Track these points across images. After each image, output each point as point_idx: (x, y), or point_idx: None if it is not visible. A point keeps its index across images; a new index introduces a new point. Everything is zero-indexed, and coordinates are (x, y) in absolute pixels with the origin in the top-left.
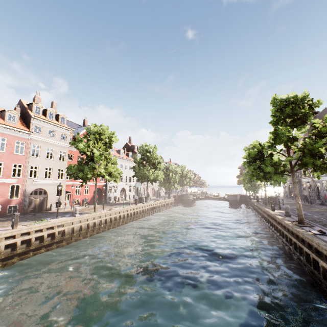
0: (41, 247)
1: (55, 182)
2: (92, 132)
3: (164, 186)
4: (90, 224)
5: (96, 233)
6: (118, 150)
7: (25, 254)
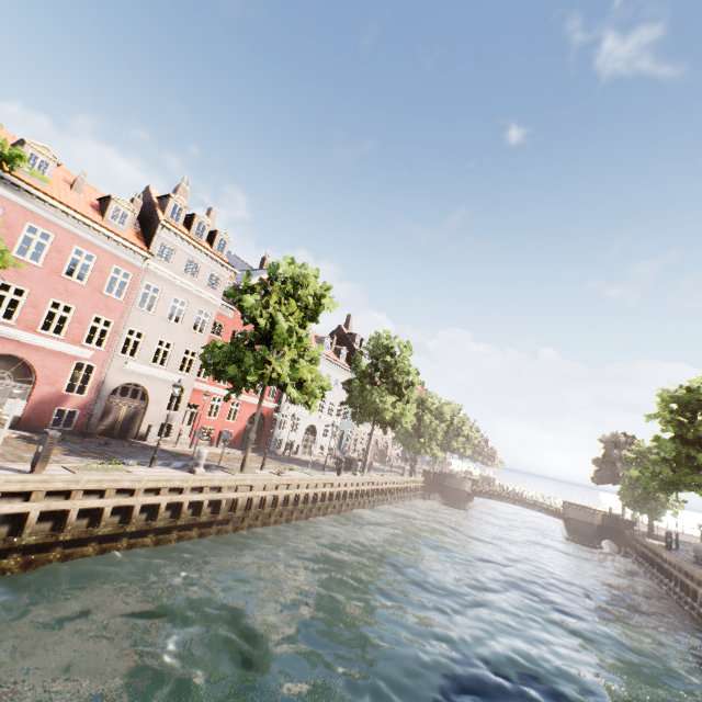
0: (89, 538)
1: (172, 378)
2: (280, 278)
3: (405, 443)
4: (225, 501)
5: (232, 529)
6: (320, 337)
7: (43, 551)
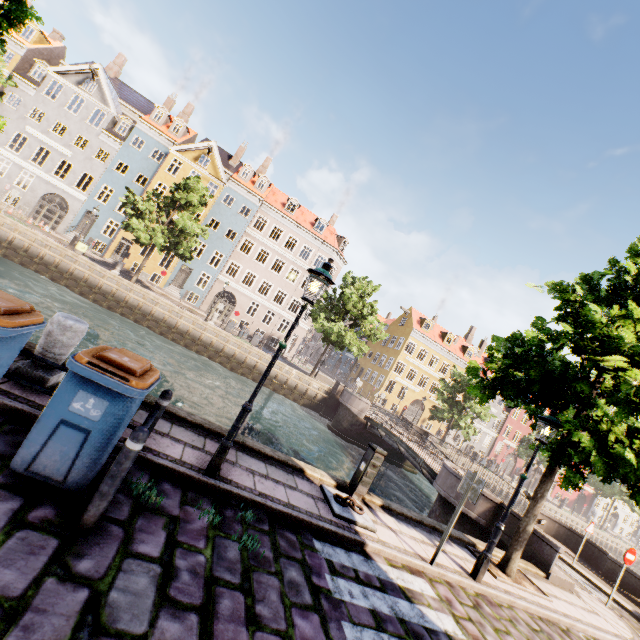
0: None
1: None
2: None
3: None
4: (599, 539)
5: None
6: None
7: None
